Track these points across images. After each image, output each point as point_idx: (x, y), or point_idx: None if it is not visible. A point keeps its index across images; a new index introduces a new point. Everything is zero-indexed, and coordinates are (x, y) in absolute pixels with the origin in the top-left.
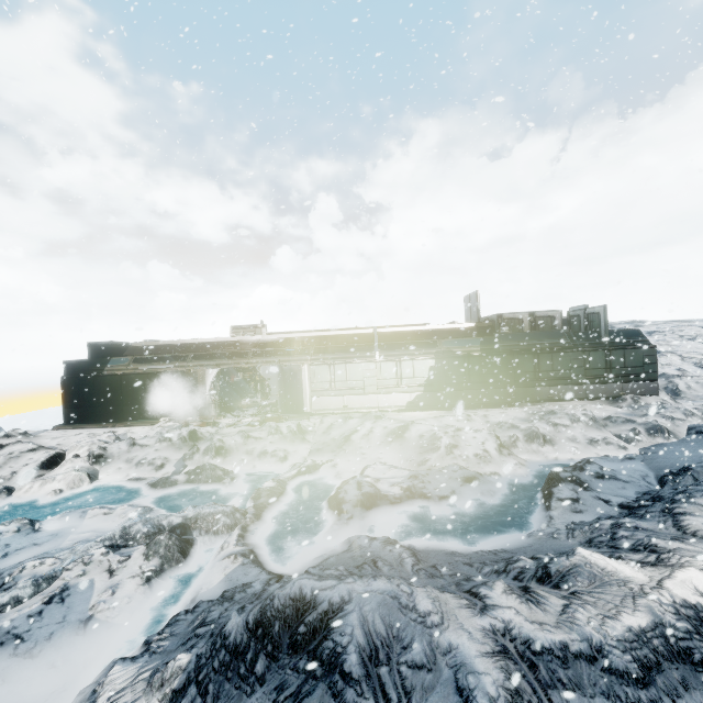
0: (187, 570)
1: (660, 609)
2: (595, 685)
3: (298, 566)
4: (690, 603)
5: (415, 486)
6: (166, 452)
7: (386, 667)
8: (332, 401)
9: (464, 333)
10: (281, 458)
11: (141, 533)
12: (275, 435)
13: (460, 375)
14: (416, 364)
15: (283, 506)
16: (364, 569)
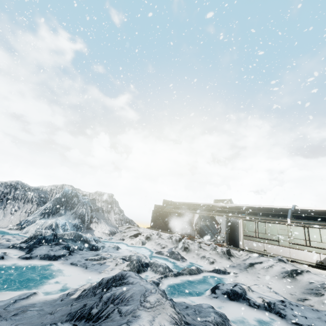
0: None
1: None
2: None
3: None
4: None
5: (275, 304)
6: (168, 243)
7: (113, 305)
8: (256, 244)
9: None
10: (210, 262)
11: (133, 259)
12: (213, 251)
13: None
14: (323, 232)
15: (192, 279)
16: (181, 305)
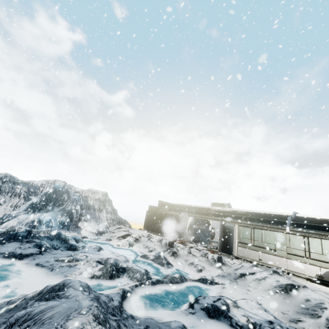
0: (107, 285)
1: None
2: None
3: (137, 313)
4: None
5: (262, 326)
6: (157, 246)
7: None
8: (250, 253)
9: None
10: (198, 269)
11: (110, 262)
12: (203, 257)
13: None
14: (325, 243)
15: (172, 289)
16: (139, 325)
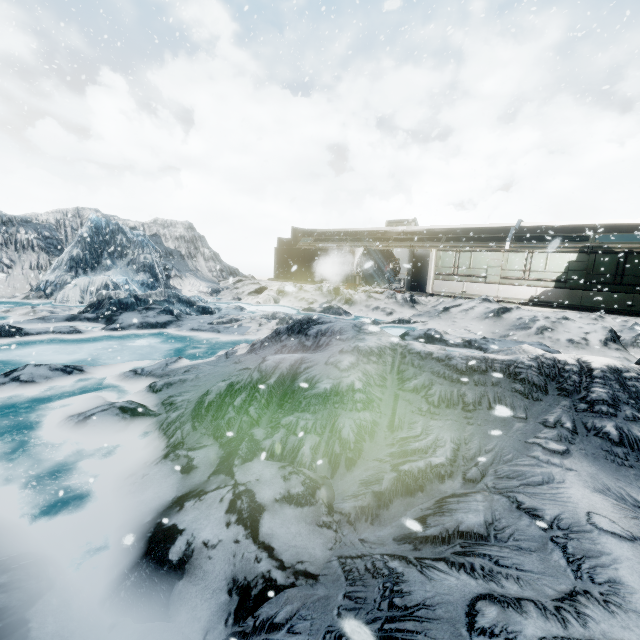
0: None
1: (525, 356)
2: (431, 369)
3: None
4: (557, 359)
5: (477, 341)
6: (317, 297)
7: (326, 337)
8: (451, 285)
9: (639, 229)
10: (387, 313)
11: (280, 317)
12: (390, 299)
13: (609, 274)
14: (551, 257)
15: None
16: None
